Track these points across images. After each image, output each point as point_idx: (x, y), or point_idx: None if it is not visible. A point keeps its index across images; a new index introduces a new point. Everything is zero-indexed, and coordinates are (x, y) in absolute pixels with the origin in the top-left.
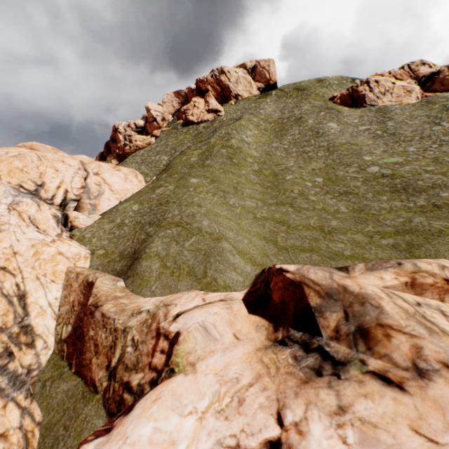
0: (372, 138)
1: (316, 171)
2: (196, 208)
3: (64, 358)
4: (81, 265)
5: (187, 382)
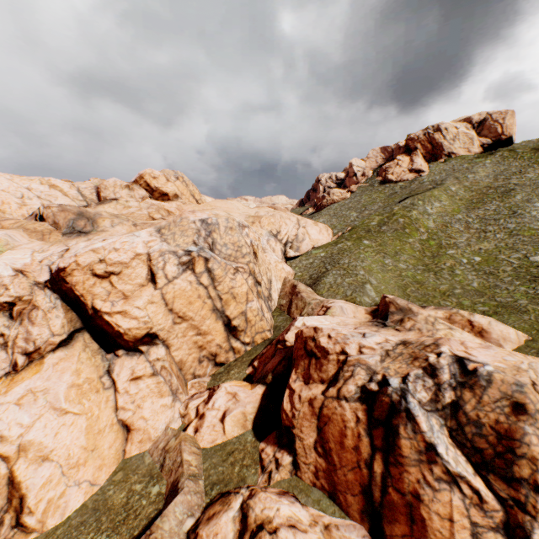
0: None
1: (481, 251)
2: (359, 260)
3: (281, 311)
4: (290, 277)
5: (330, 317)
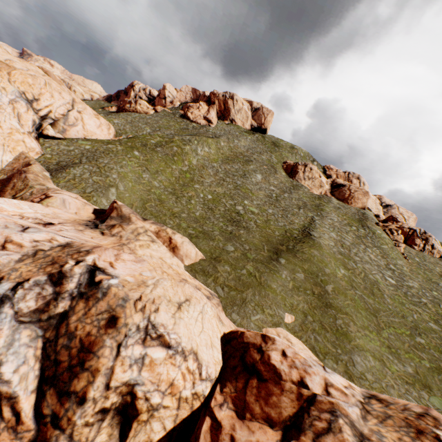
0: (266, 196)
1: (215, 192)
2: (119, 165)
3: None
4: (32, 155)
5: (41, 206)
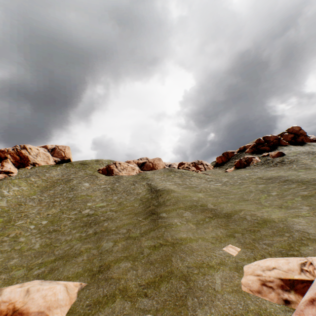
0: (103, 192)
1: (50, 215)
2: None
3: None
4: None
5: None
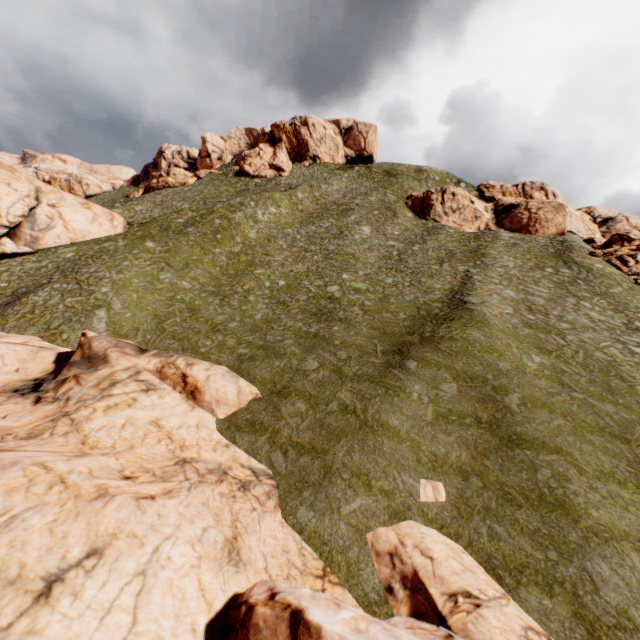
0: (381, 257)
1: (292, 274)
2: (114, 271)
3: None
4: None
5: None
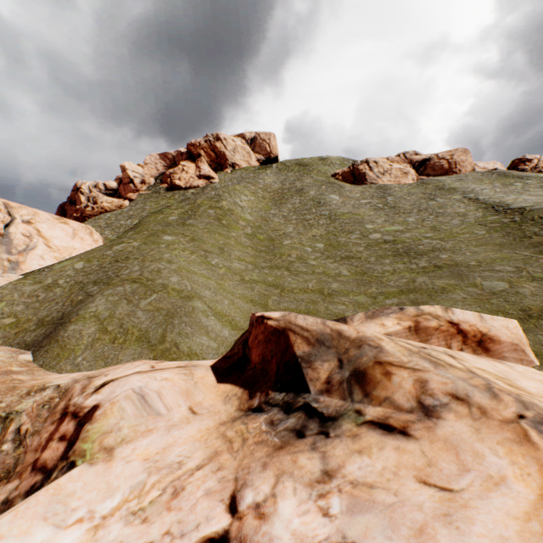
0: (373, 210)
1: (317, 237)
2: (165, 263)
3: None
4: None
5: (90, 475)
